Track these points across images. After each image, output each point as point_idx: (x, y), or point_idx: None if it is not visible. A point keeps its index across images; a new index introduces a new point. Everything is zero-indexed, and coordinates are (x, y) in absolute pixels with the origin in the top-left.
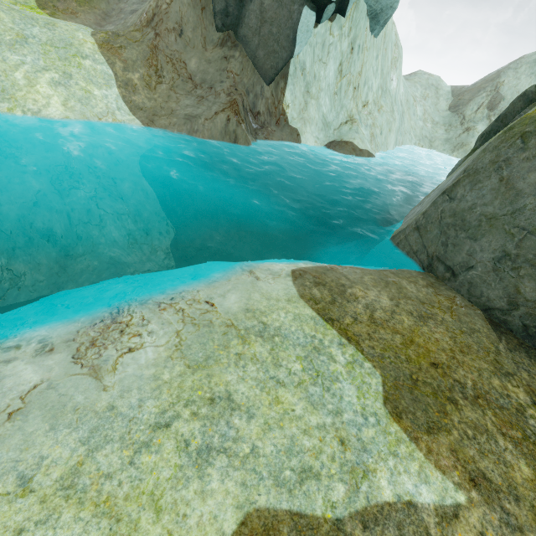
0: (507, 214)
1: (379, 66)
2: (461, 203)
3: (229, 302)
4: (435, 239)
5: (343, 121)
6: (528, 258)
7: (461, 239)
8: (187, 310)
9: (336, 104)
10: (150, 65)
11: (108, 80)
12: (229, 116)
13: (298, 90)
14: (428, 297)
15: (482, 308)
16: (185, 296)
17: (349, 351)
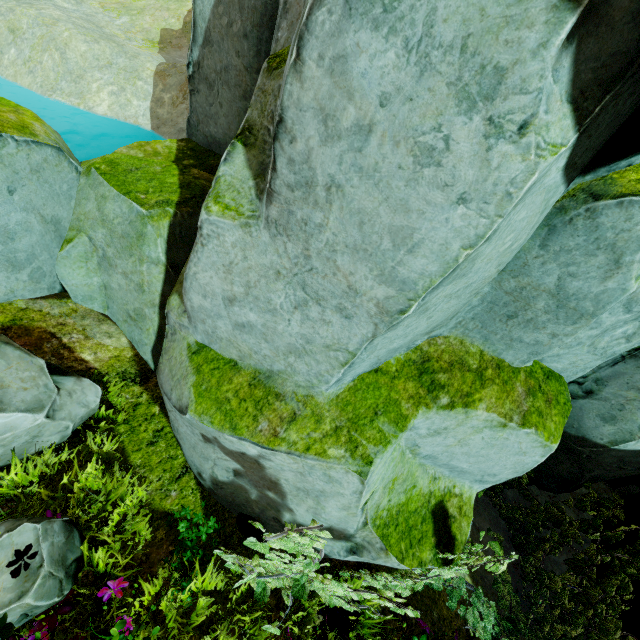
0: None
1: None
2: None
3: None
4: None
5: None
6: None
7: None
8: None
9: None
10: (181, 90)
11: (147, 96)
12: None
13: None
14: None
15: None
16: None
17: None
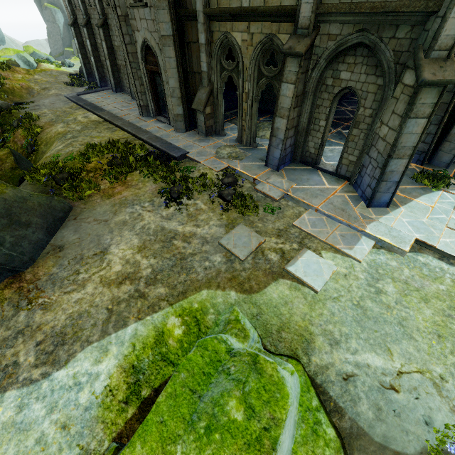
0: None
1: None
2: None
3: None
4: None
5: None
6: None
7: None
8: None
9: None
10: None
11: None
12: None
13: None
14: None
15: None
16: None
17: None
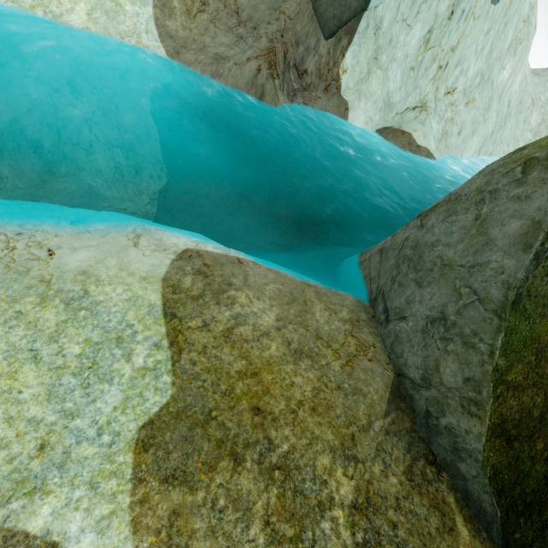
0: (465, 266)
1: (488, 45)
2: (427, 234)
3: (72, 258)
4: (388, 270)
5: (411, 105)
6: (464, 332)
7: (408, 280)
8: (18, 250)
9: (409, 82)
10: None
11: None
12: (260, 66)
13: (364, 54)
14: (333, 334)
15: (397, 371)
16: (34, 237)
17: (159, 356)
